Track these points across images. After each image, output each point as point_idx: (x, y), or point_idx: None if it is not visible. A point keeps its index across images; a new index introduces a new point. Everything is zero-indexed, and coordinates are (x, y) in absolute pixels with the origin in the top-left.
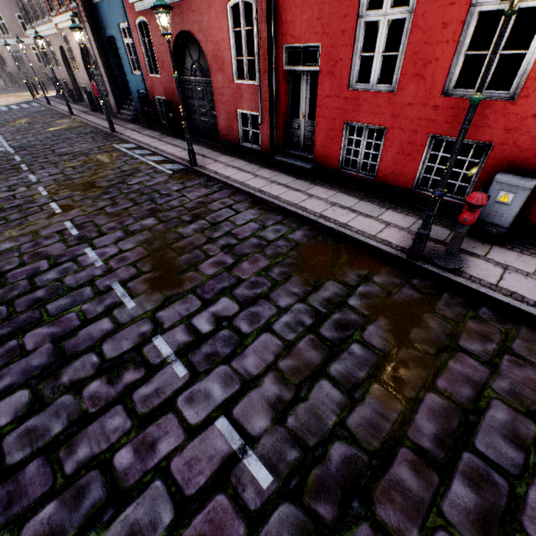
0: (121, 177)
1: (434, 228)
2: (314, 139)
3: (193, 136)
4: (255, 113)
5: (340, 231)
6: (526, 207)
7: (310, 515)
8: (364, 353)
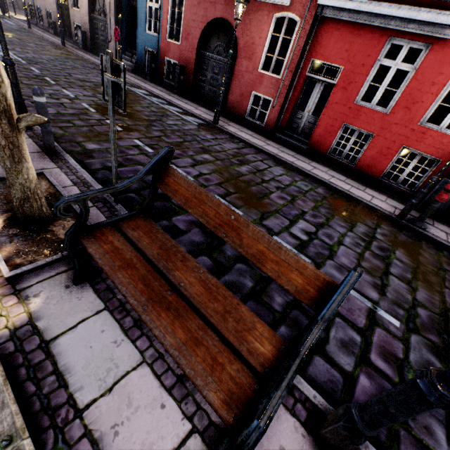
0: (156, 116)
1: (398, 204)
2: (314, 129)
3: (196, 100)
4: (268, 98)
5: (348, 194)
6: None
7: (428, 340)
8: (403, 265)
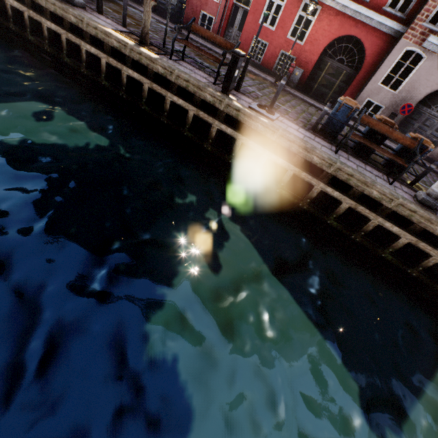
0: None
1: (278, 82)
2: (239, 40)
3: (159, 15)
4: (212, 16)
5: (254, 73)
6: (300, 80)
7: (269, 99)
8: (270, 91)
